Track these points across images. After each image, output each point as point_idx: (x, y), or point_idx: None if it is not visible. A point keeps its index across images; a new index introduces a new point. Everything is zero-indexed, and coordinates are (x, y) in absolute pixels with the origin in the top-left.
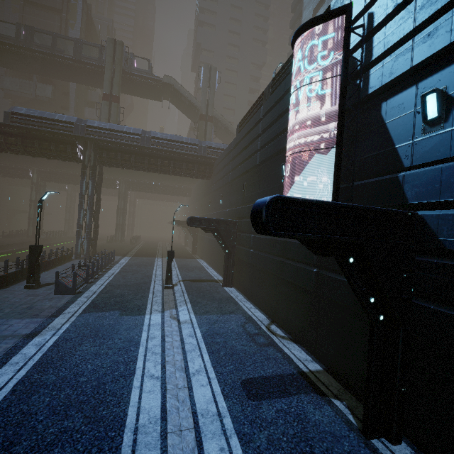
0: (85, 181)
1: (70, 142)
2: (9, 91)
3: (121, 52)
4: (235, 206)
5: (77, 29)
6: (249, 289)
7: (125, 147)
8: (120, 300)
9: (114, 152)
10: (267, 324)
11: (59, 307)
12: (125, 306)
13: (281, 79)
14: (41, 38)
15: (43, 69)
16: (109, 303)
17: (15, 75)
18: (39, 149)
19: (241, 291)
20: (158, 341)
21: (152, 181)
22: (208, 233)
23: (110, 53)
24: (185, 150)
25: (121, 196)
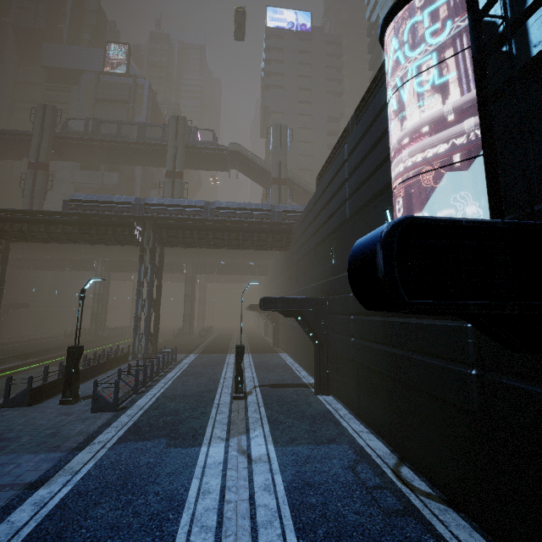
0: (143, 265)
1: (128, 224)
2: (78, 184)
3: (184, 127)
4: (323, 279)
5: (143, 116)
6: (355, 399)
7: (186, 222)
8: (171, 420)
9: (175, 230)
10: (393, 465)
11: (90, 433)
12: (176, 431)
13: (367, 103)
14: (108, 128)
15: (109, 157)
16: (156, 425)
17: (84, 168)
18: (96, 235)
19: (343, 402)
20: (214, 500)
21: (222, 260)
22: (292, 318)
23: (172, 130)
24: (255, 218)
25: (189, 281)
